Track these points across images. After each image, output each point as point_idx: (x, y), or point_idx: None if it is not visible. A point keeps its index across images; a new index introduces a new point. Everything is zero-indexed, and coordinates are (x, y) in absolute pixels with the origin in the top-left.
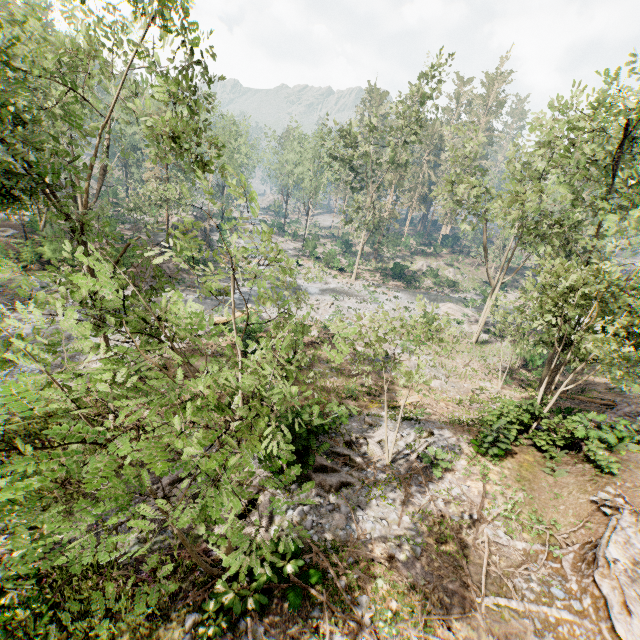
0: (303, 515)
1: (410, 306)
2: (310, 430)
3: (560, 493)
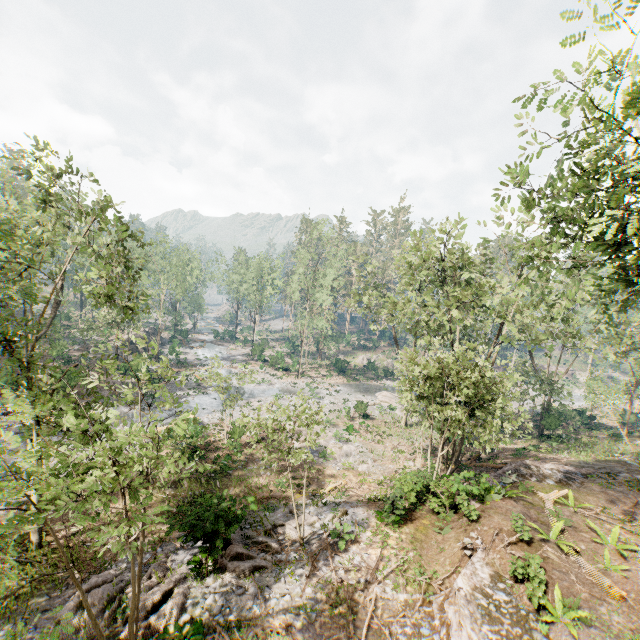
0: (214, 601)
1: (349, 398)
2: (222, 516)
3: (444, 547)
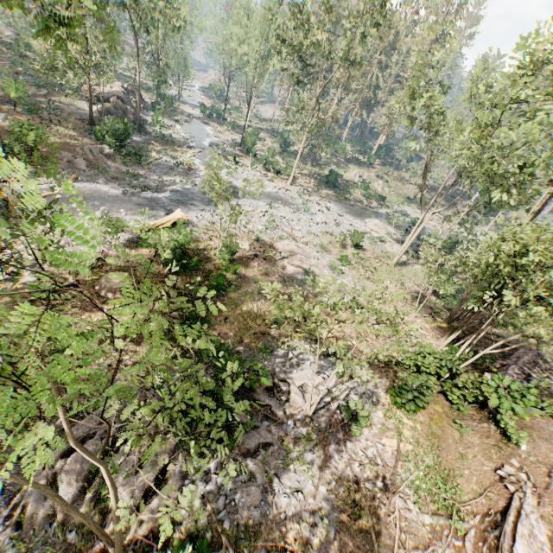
0: (216, 490)
1: (340, 219)
2: None
3: (465, 454)
